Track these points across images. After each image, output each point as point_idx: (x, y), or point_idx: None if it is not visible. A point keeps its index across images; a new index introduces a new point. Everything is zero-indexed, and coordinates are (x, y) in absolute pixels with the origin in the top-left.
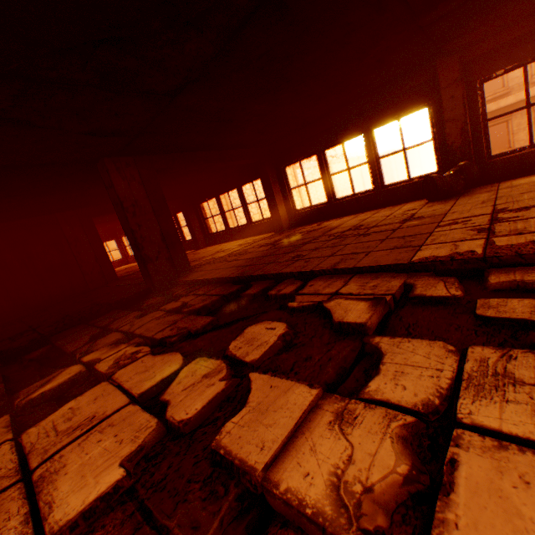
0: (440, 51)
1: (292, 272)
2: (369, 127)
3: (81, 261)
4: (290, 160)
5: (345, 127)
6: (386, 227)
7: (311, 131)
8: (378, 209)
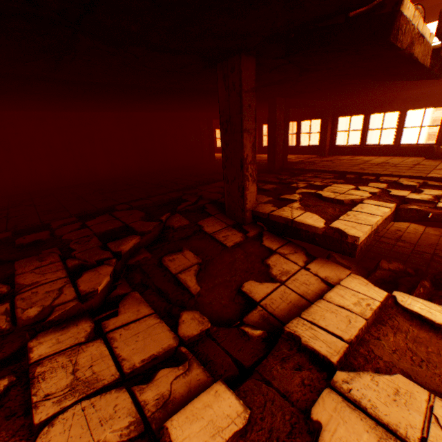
0: None
1: (368, 173)
2: (406, 108)
3: (202, 145)
4: (345, 113)
5: (390, 104)
6: (405, 166)
7: (367, 101)
8: (391, 156)
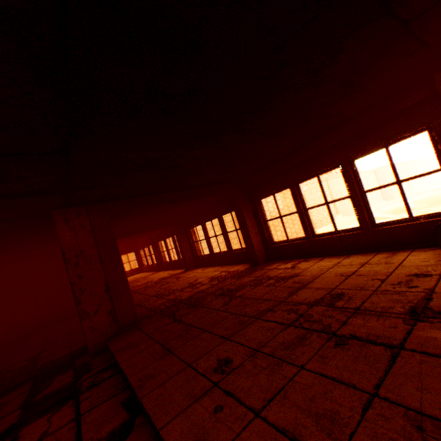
0: (440, 60)
1: None
2: (348, 158)
3: None
4: (263, 192)
5: (319, 159)
6: (378, 327)
7: (281, 165)
8: (368, 253)
